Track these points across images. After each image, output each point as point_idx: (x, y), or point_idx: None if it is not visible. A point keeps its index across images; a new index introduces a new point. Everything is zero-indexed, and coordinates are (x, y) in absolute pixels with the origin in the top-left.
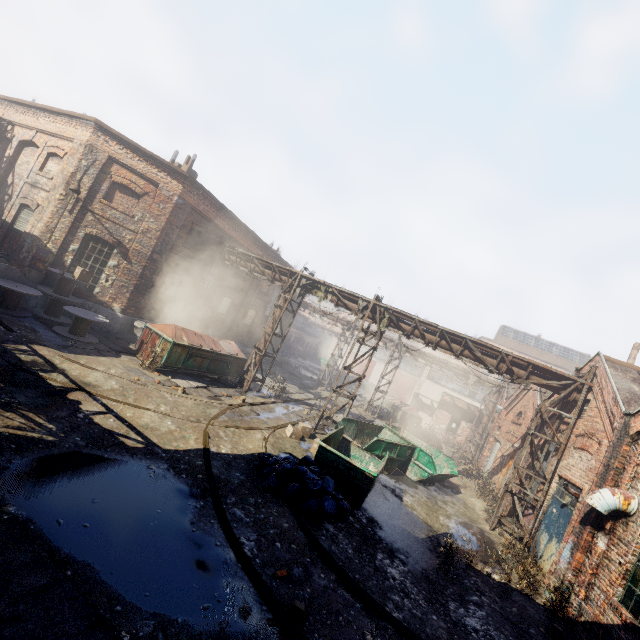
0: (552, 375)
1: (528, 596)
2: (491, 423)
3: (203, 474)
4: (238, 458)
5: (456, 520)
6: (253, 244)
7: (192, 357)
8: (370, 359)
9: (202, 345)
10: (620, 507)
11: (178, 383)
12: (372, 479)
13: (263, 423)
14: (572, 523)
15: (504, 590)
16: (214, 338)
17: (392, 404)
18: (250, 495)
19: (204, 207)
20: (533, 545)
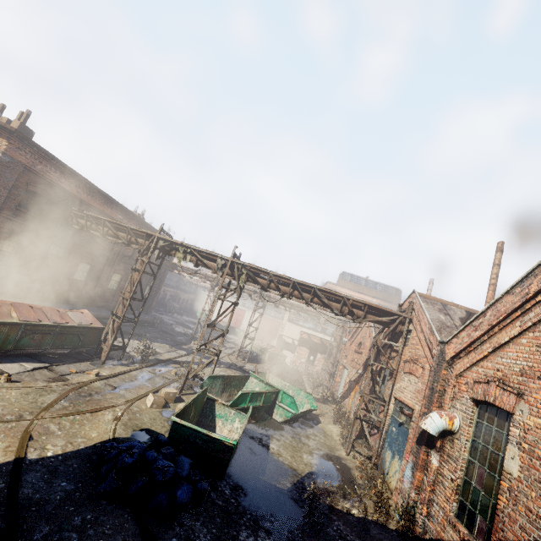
0: (383, 312)
1: (383, 525)
2: (339, 353)
3: (0, 505)
4: (71, 457)
5: (318, 454)
6: (110, 208)
7: (26, 335)
8: (232, 314)
9: (41, 319)
10: (447, 427)
11: (5, 369)
12: (232, 448)
13: (119, 397)
14: (409, 441)
15: (363, 526)
16: (60, 309)
17: (260, 347)
18: (76, 512)
19: (42, 167)
20: (380, 462)
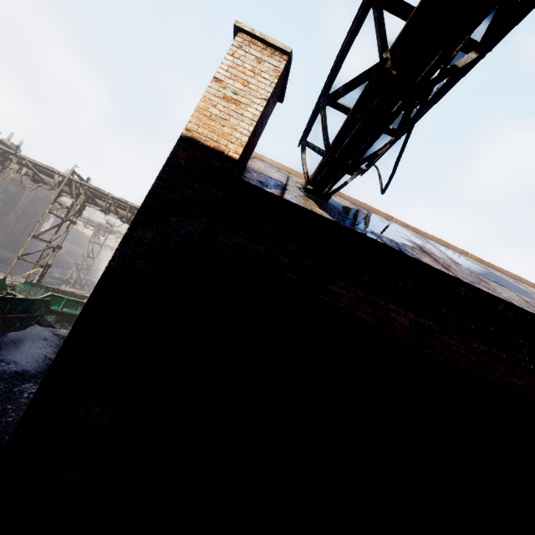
0: None
1: None
2: None
3: None
4: None
5: None
6: None
7: None
8: (66, 231)
9: None
10: None
11: None
12: None
13: None
14: None
15: None
16: None
17: None
18: None
19: None
20: None
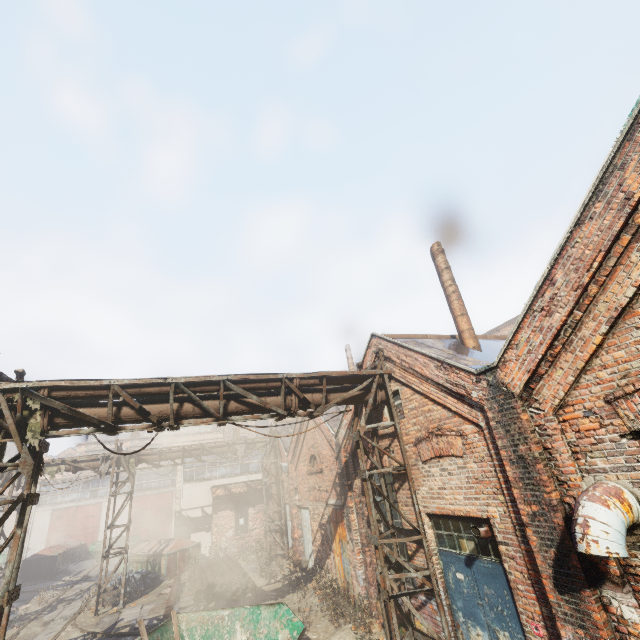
0: (350, 381)
1: None
2: (282, 489)
3: None
4: None
5: None
6: None
7: None
8: (19, 535)
9: None
10: (628, 521)
11: None
12: None
13: None
14: (521, 590)
15: None
16: None
17: (146, 556)
18: None
19: None
20: None
